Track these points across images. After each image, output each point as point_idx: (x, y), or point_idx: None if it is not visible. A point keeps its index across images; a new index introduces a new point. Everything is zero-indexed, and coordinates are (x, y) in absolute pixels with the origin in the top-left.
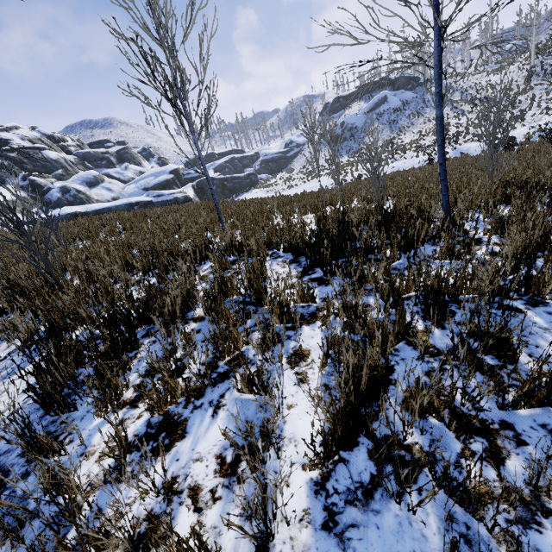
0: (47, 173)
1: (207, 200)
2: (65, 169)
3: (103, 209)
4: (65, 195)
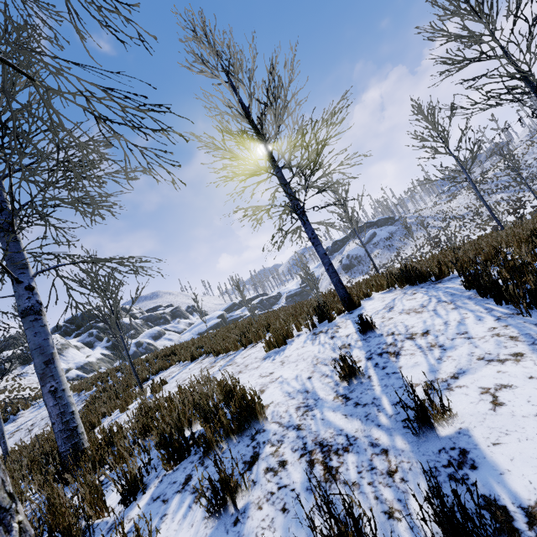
0: (123, 335)
1: None
2: (135, 329)
3: None
4: (138, 348)
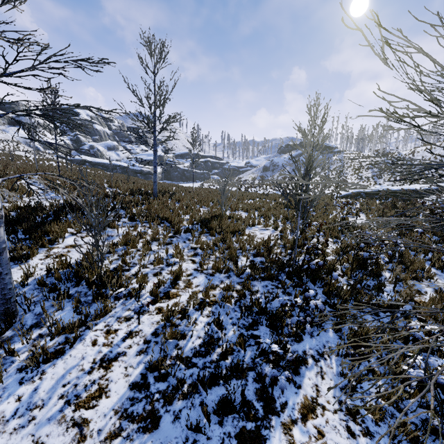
0: (90, 136)
1: (169, 178)
2: (100, 137)
3: (101, 163)
4: (90, 150)
